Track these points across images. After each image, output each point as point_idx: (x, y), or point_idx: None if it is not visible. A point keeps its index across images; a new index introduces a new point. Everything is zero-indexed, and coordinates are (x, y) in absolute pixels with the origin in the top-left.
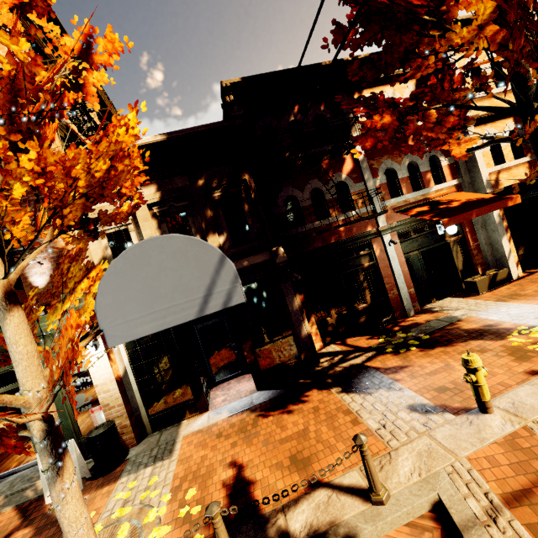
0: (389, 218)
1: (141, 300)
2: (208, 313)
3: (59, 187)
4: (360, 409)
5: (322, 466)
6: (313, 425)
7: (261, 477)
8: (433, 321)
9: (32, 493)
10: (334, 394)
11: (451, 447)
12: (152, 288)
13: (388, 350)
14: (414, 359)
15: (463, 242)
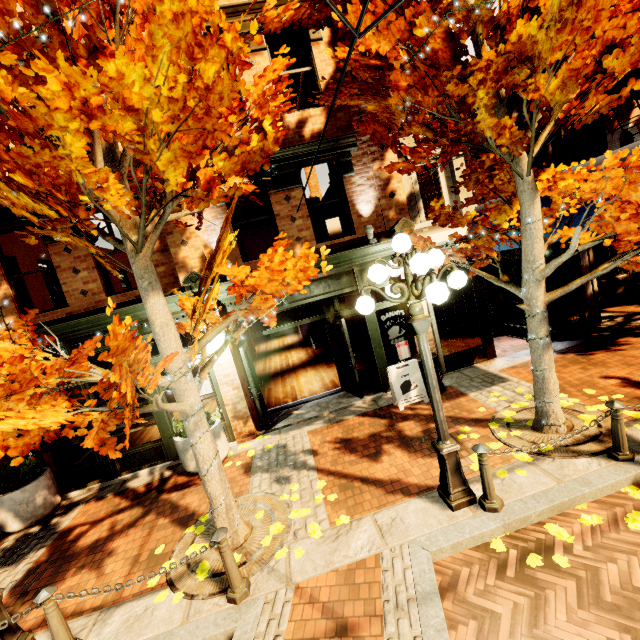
0: None
1: None
2: None
3: None
4: None
5: None
6: None
7: None
8: None
9: (362, 409)
10: None
11: None
12: None
13: None
14: None
15: None
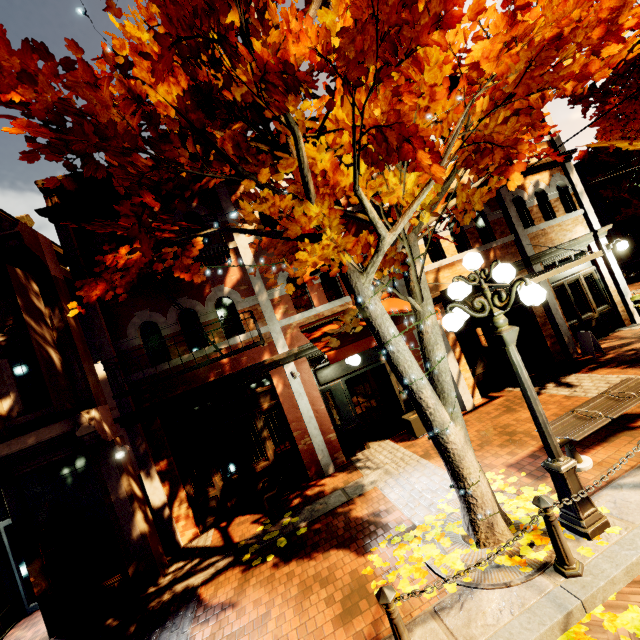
0: (295, 340)
1: None
2: None
3: None
4: None
5: None
6: None
7: None
8: (336, 492)
9: None
10: None
11: None
12: None
13: (246, 556)
14: (252, 586)
15: None
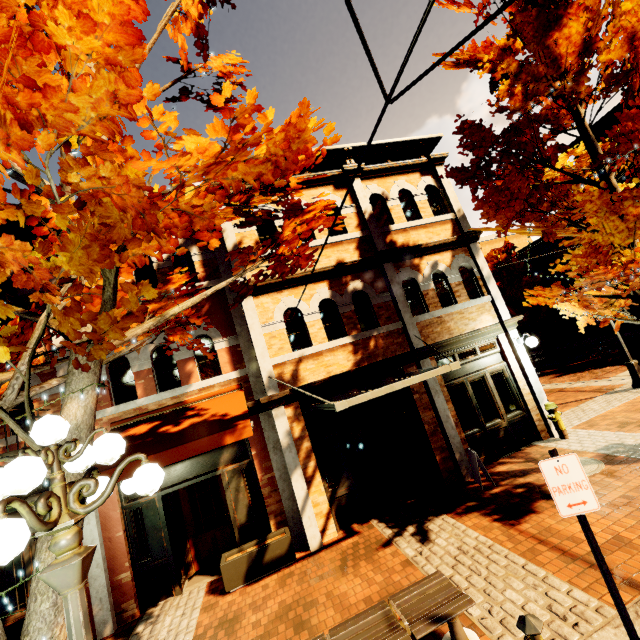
0: None
1: None
2: None
3: None
4: None
5: None
6: None
7: None
8: None
9: None
10: None
11: None
12: None
13: None
14: None
15: (252, 471)
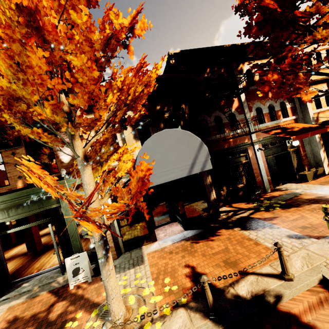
0: (257, 136)
1: (159, 164)
2: (193, 173)
3: (122, 98)
4: (257, 238)
5: (245, 265)
6: (230, 246)
7: (209, 271)
8: (284, 195)
9: (57, 284)
10: (236, 231)
11: (321, 254)
12: (165, 157)
13: (262, 209)
14: (280, 213)
15: (297, 152)
